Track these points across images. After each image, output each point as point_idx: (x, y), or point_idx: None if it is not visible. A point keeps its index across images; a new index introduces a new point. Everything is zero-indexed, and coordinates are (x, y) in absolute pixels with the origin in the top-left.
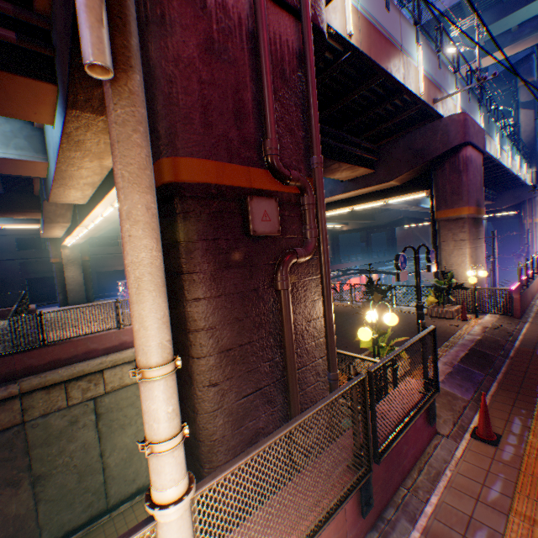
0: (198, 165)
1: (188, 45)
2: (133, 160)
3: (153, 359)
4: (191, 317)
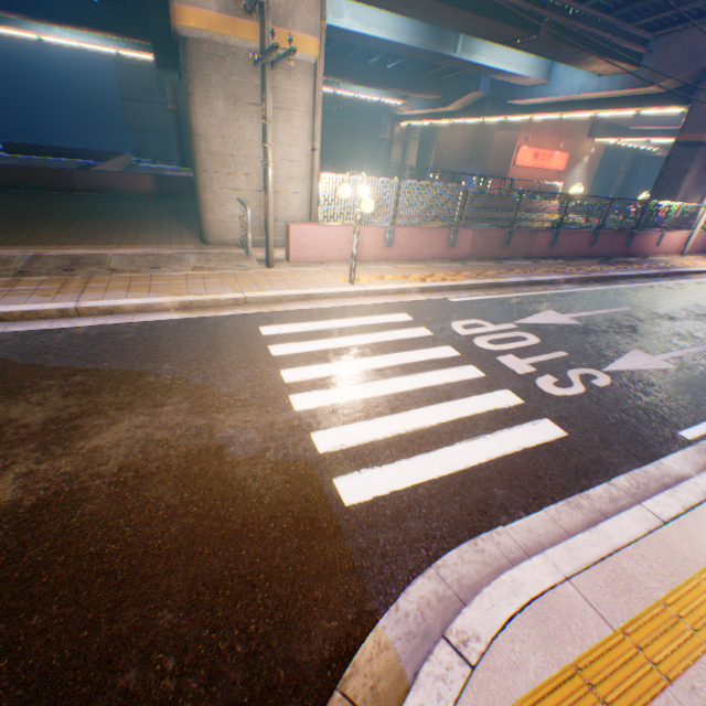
0: None
1: None
2: None
3: None
4: (683, 185)
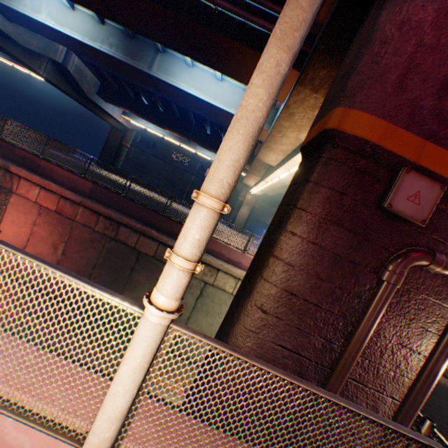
0: (366, 120)
1: (425, 9)
2: (289, 20)
3: (209, 188)
4: (279, 244)
